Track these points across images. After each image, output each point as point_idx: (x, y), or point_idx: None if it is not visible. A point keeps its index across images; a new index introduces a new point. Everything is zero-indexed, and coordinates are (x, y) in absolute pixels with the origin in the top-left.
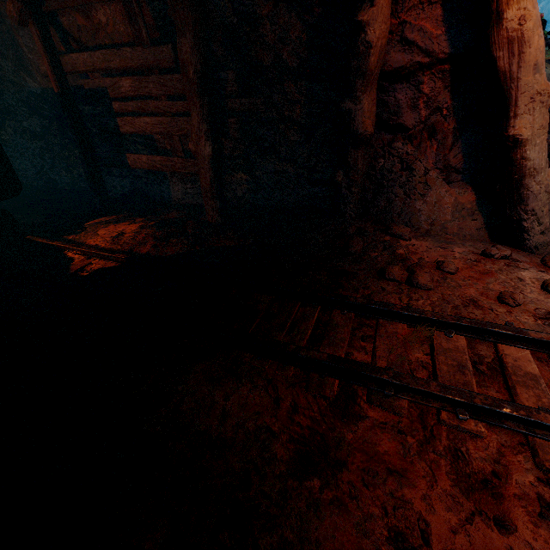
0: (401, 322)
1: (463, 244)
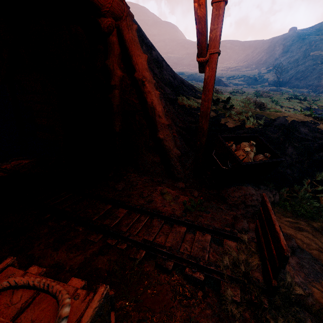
0: (94, 200)
1: (151, 176)
